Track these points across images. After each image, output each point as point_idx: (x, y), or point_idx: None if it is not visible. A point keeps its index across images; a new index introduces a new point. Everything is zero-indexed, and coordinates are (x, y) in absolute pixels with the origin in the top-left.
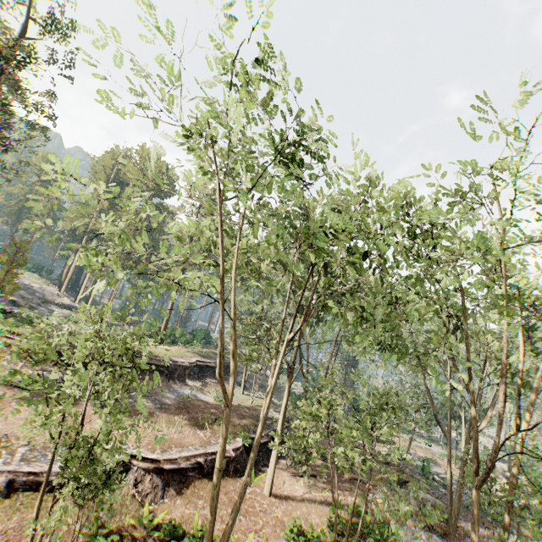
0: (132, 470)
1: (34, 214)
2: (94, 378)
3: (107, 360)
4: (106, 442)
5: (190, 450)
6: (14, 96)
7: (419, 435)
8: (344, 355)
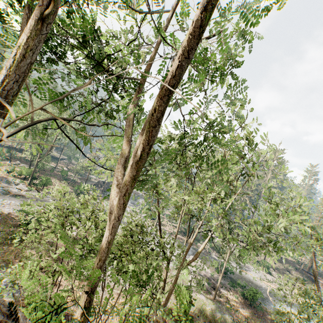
0: None
1: None
2: None
3: None
4: None
5: (7, 144)
6: None
7: None
8: None
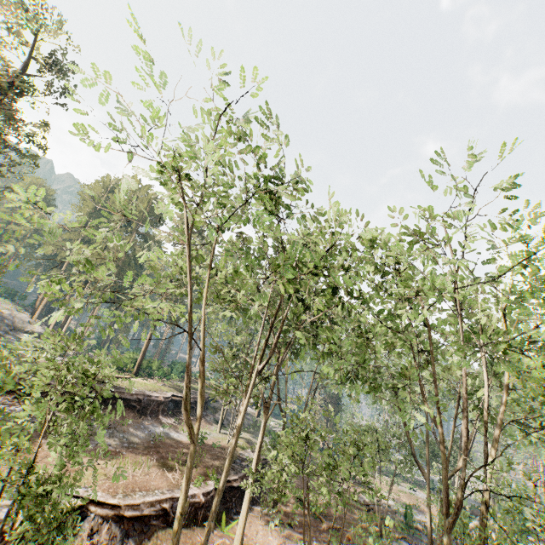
0: (88, 517)
1: (14, 238)
2: (54, 408)
3: (71, 390)
4: (60, 479)
5: (156, 494)
6: (9, 126)
7: (405, 479)
8: (327, 391)
